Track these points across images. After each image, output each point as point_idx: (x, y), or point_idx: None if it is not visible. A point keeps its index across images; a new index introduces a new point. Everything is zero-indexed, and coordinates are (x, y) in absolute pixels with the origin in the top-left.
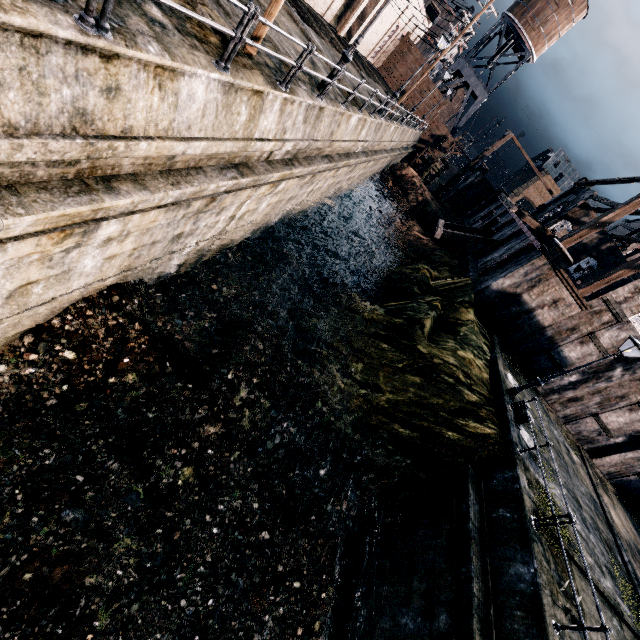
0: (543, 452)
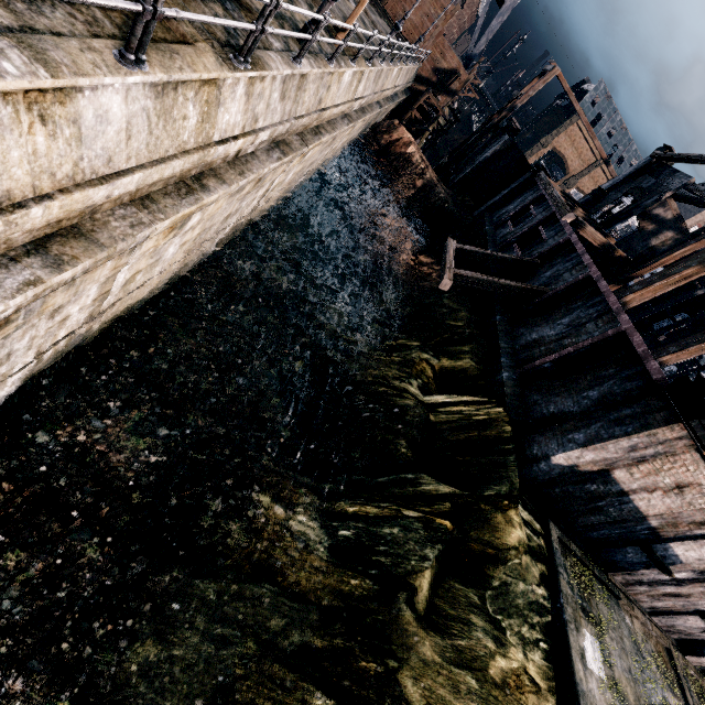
0: None
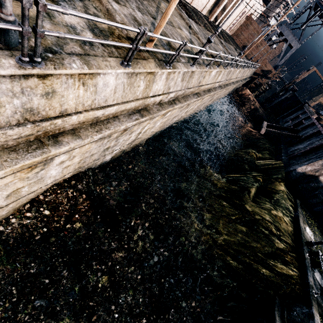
0: None
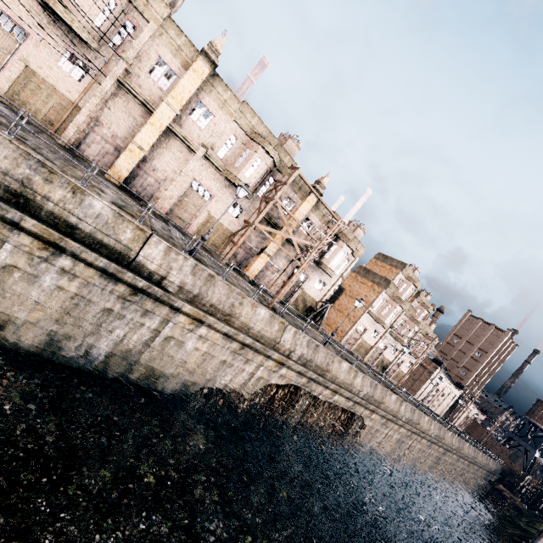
0: None
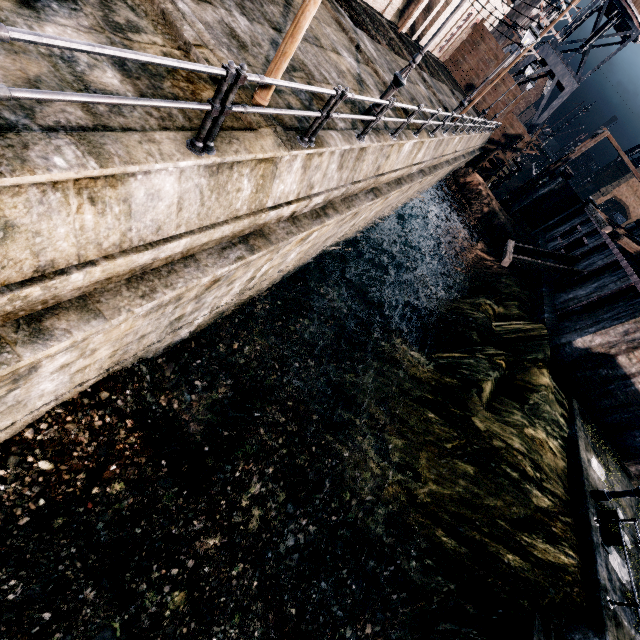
0: (639, 580)
